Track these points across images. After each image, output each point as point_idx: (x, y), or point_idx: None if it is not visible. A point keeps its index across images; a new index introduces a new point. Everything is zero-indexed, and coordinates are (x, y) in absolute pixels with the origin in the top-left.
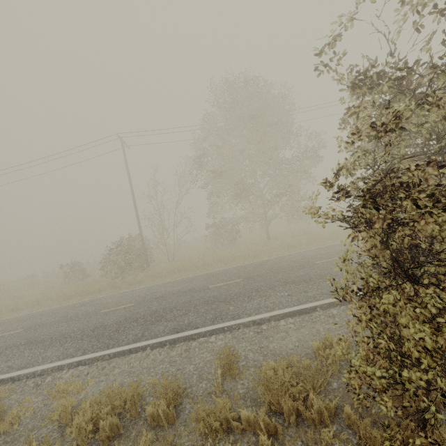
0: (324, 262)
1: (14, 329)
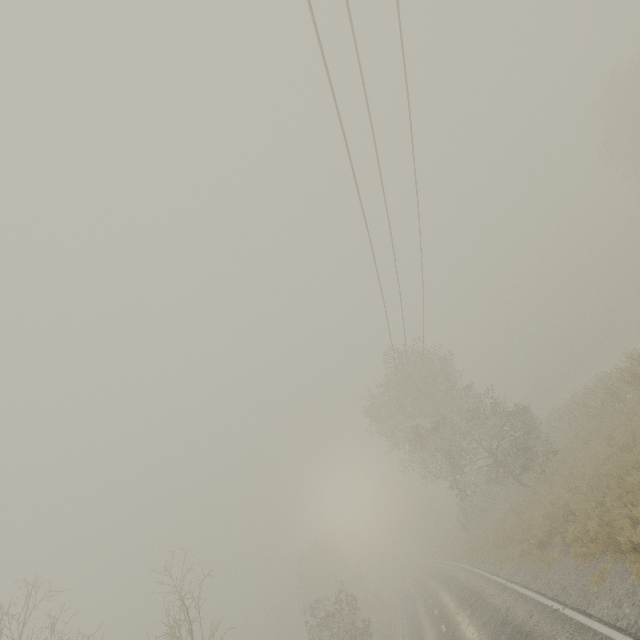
0: (433, 613)
1: (425, 585)
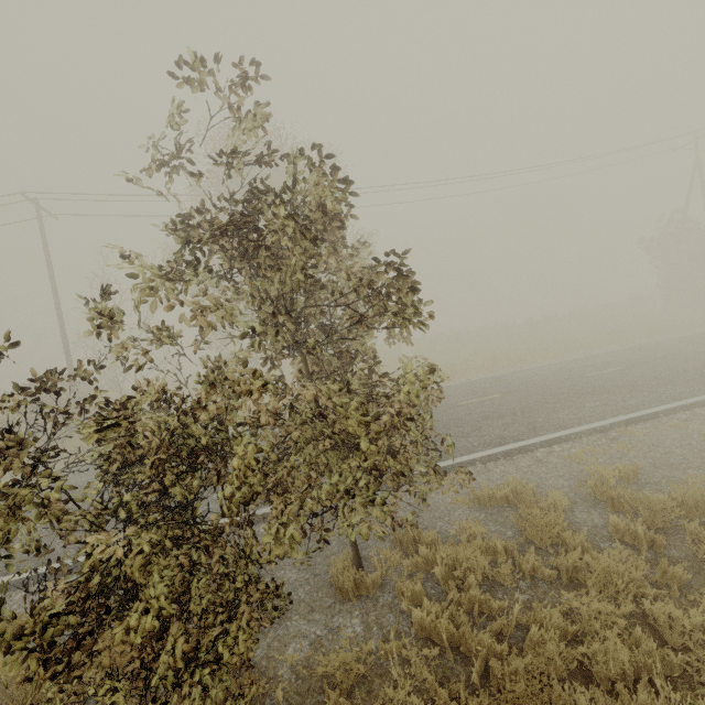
0: None
1: None
